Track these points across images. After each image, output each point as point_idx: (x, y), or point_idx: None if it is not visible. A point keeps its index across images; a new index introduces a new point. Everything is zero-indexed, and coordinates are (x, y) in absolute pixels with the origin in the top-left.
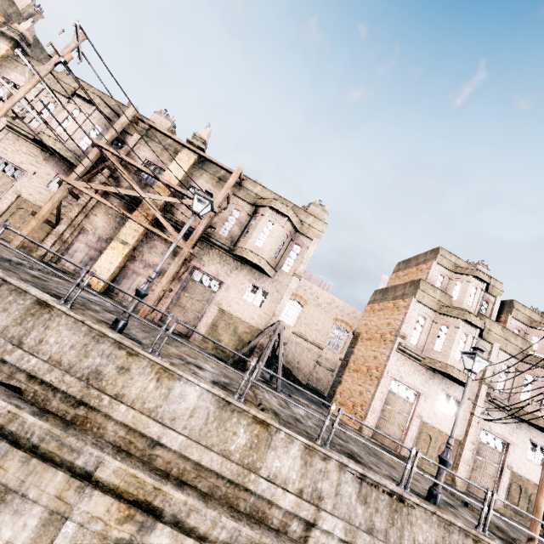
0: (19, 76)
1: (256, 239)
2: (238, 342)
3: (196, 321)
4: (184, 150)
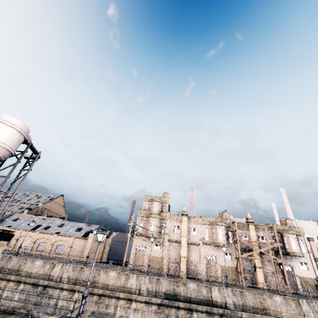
0: (193, 224)
1: (293, 246)
2: (312, 287)
3: (296, 285)
4: (249, 225)
